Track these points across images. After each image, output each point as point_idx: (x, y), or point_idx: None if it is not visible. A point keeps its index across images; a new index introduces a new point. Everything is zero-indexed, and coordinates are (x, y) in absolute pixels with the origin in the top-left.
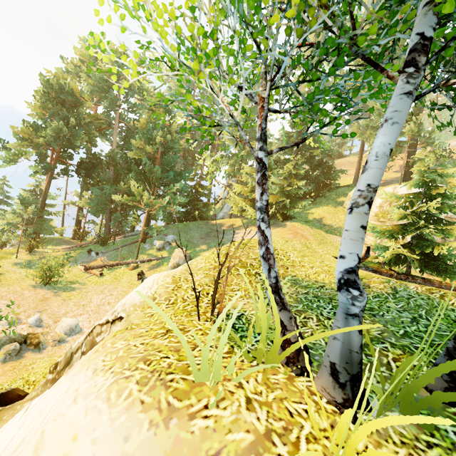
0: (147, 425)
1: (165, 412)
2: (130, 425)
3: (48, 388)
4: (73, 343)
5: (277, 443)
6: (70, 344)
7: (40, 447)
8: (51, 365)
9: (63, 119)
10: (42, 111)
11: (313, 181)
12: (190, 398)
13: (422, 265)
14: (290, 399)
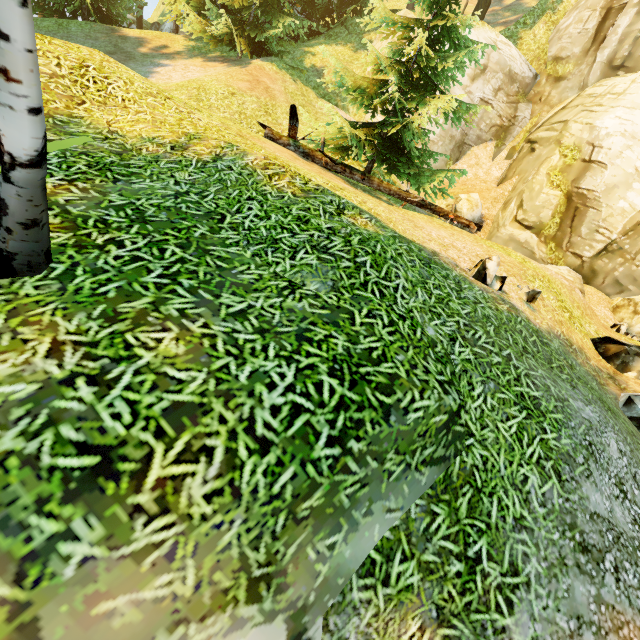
0: None
1: None
2: None
3: None
4: None
5: None
6: None
7: None
8: None
9: None
10: None
11: None
12: None
13: (382, 158)
14: None
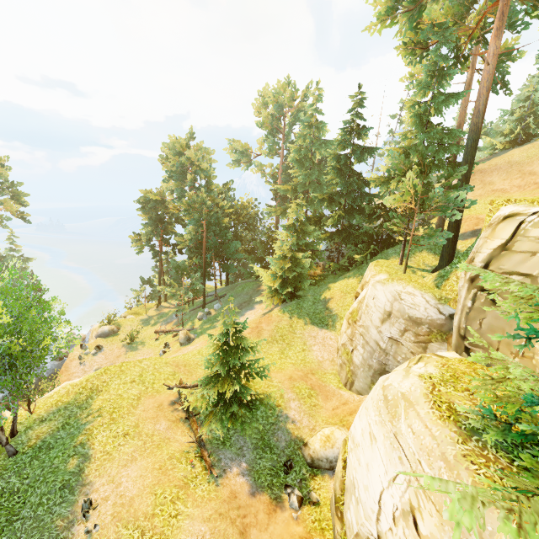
0: None
1: None
2: None
3: None
4: None
5: None
6: None
7: None
8: None
9: (157, 218)
10: (147, 215)
11: (353, 242)
12: None
13: (215, 404)
14: None
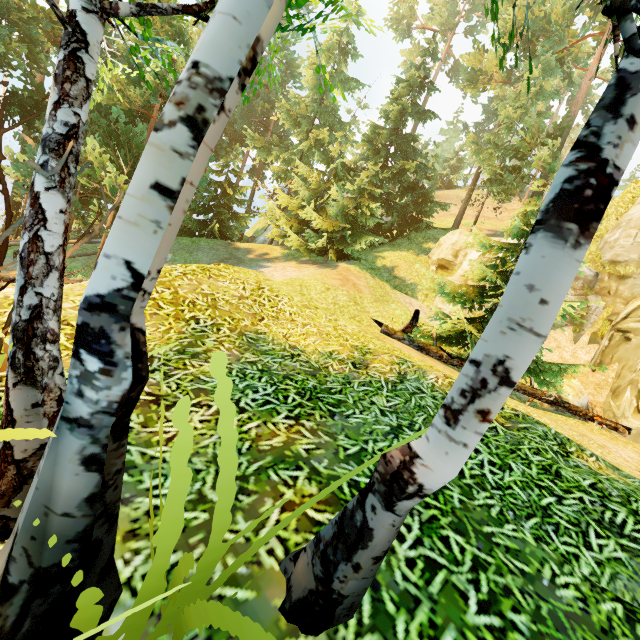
0: None
1: None
2: None
3: None
4: None
5: None
6: None
7: None
8: None
9: None
10: None
11: (397, 211)
12: None
13: None
14: None
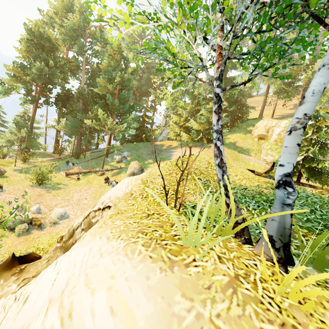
0: (158, 270)
1: (168, 263)
2: (147, 270)
3: (58, 252)
4: (63, 224)
5: (243, 282)
6: (62, 225)
7: (89, 282)
8: (58, 238)
9: (43, 61)
10: (27, 54)
11: (230, 114)
12: (182, 255)
13: (309, 176)
14: (243, 257)
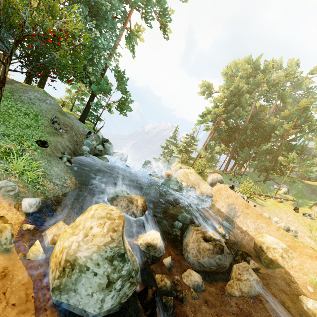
0: None
1: None
2: None
3: None
4: (301, 240)
5: None
6: (301, 240)
7: None
8: None
9: (232, 104)
10: (222, 99)
11: None
12: None
13: None
14: None
